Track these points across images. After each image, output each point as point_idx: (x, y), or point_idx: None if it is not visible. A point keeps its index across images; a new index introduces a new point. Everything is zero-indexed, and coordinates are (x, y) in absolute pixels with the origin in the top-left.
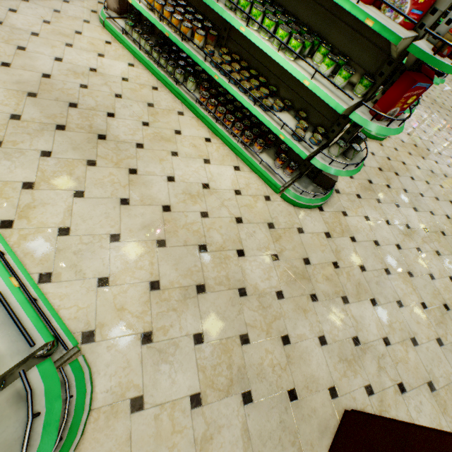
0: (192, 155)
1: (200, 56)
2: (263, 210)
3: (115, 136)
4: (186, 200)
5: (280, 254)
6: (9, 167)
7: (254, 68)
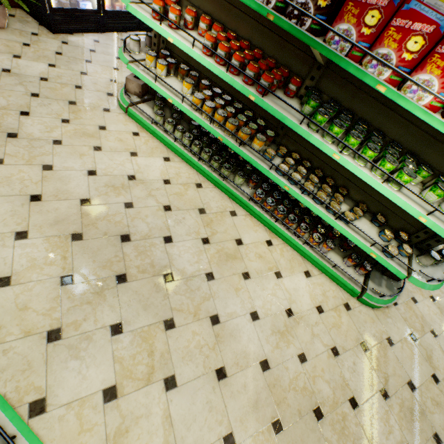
0: (262, 271)
1: (263, 163)
2: (349, 325)
3: (181, 271)
4: (279, 342)
5: (387, 386)
6: (79, 369)
7: (316, 166)
